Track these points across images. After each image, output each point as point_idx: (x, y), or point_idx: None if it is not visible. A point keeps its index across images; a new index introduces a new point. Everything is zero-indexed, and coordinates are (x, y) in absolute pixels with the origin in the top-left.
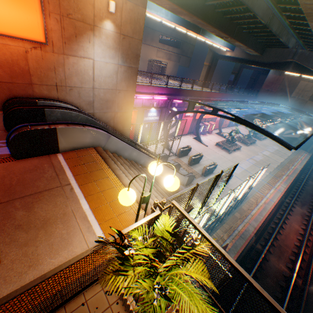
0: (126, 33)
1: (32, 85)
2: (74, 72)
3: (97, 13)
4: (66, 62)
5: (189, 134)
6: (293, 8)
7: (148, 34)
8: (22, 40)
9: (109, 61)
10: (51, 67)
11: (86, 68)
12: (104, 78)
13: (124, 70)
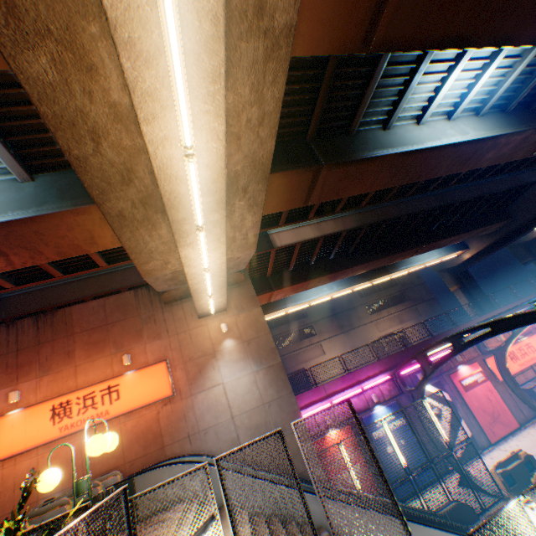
0: (249, 337)
1: (164, 448)
2: (205, 408)
3: (214, 341)
4: (195, 401)
5: (524, 423)
6: (421, 182)
7: (350, 315)
8: (153, 402)
9: (241, 374)
10: (181, 416)
11: (217, 397)
12: (241, 396)
13: (264, 372)
